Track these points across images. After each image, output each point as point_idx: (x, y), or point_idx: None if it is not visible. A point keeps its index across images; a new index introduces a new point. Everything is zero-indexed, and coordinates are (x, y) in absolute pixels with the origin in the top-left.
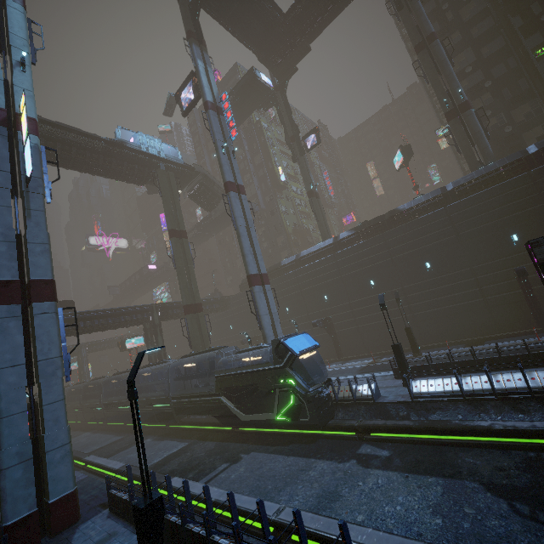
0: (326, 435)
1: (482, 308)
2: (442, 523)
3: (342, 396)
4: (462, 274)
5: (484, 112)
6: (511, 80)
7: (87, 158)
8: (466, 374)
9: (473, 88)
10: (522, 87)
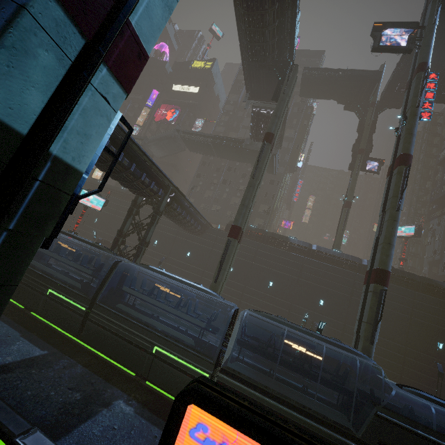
0: None
1: None
2: None
3: None
4: None
5: None
6: None
7: None
8: None
9: None
10: None
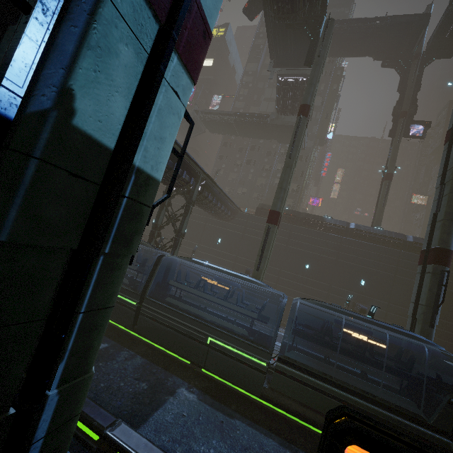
0: None
1: None
2: None
3: None
4: None
5: None
6: None
7: None
8: None
9: None
10: None
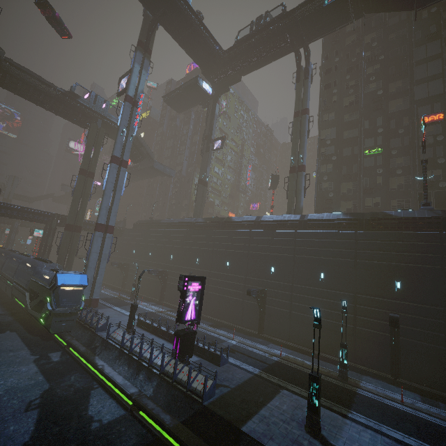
0: (56, 339)
1: (240, 305)
2: (0, 394)
3: (89, 322)
4: (240, 278)
5: (310, 178)
6: (350, 162)
7: (41, 98)
8: (160, 338)
9: (325, 157)
10: (354, 170)
